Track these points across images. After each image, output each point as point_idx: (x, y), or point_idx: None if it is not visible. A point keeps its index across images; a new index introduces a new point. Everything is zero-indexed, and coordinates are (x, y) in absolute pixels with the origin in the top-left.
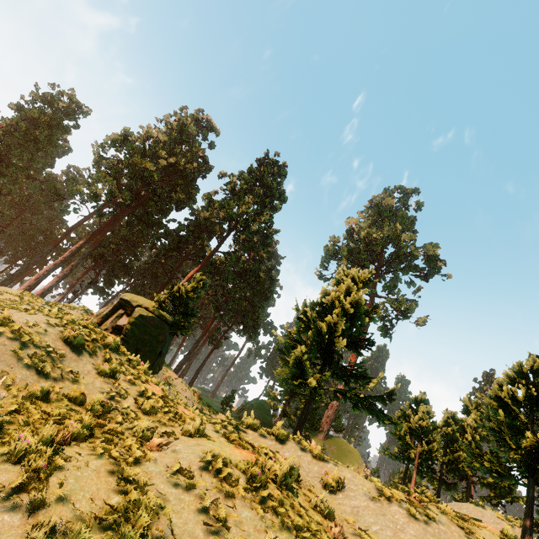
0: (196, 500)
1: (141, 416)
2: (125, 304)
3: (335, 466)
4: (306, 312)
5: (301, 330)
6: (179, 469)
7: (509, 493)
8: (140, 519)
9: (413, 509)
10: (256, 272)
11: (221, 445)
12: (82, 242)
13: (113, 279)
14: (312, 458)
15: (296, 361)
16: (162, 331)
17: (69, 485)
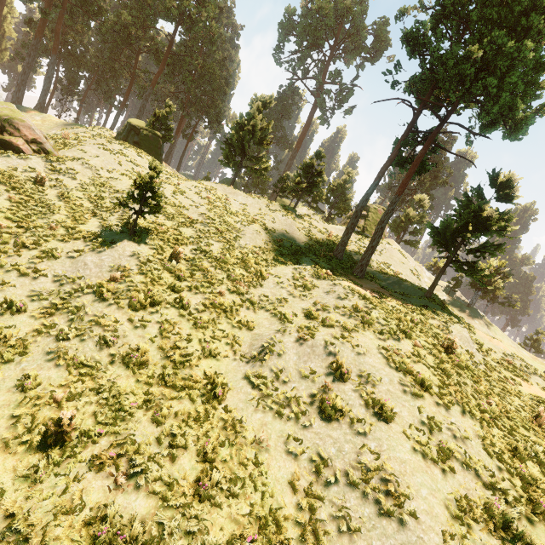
0: (192, 192)
1: (170, 179)
2: (133, 128)
3: (236, 191)
4: (234, 127)
5: (232, 138)
6: (187, 187)
7: (345, 210)
8: (182, 192)
9: (254, 198)
10: (210, 68)
11: (197, 185)
12: (34, 41)
13: (75, 77)
14: (229, 189)
15: (226, 156)
16: (159, 142)
17: (167, 187)
